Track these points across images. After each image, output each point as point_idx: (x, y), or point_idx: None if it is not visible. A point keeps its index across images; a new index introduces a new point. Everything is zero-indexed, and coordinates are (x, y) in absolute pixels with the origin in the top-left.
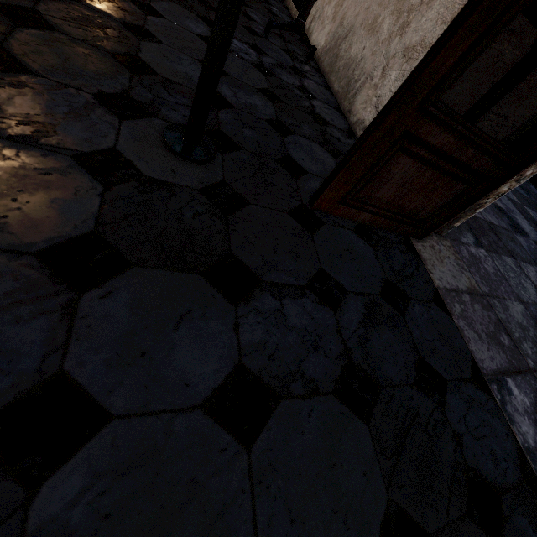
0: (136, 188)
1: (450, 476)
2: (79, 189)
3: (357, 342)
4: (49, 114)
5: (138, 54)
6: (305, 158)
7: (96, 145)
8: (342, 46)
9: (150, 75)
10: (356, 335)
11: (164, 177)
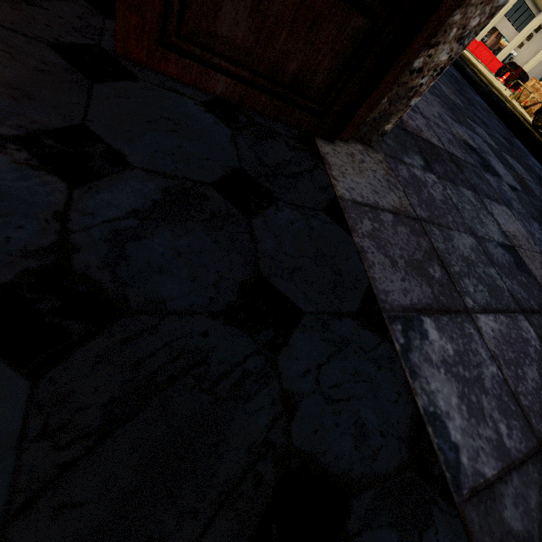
0: None
1: (237, 471)
2: None
3: (106, 238)
4: None
5: None
6: None
7: None
8: None
9: None
10: (109, 226)
11: None
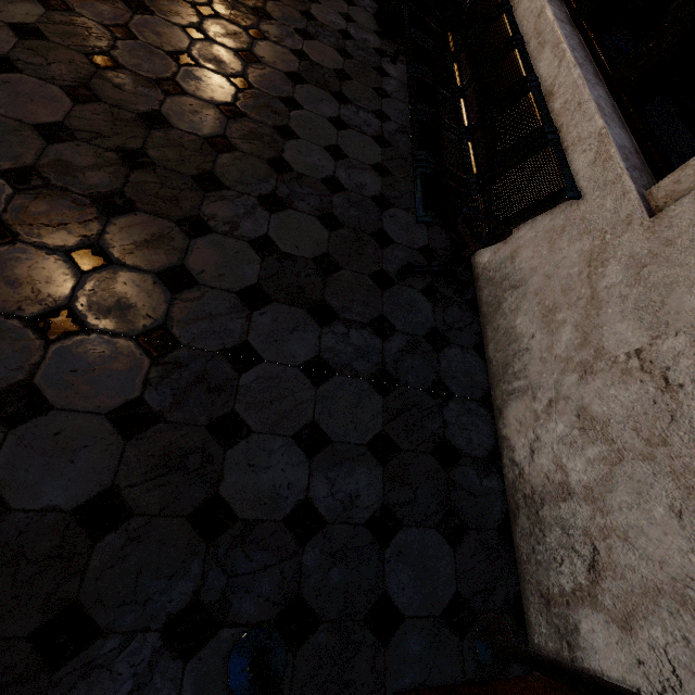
0: None
1: None
2: None
3: None
4: None
5: (220, 489)
6: (408, 581)
7: None
8: (508, 297)
9: (229, 528)
10: None
11: None
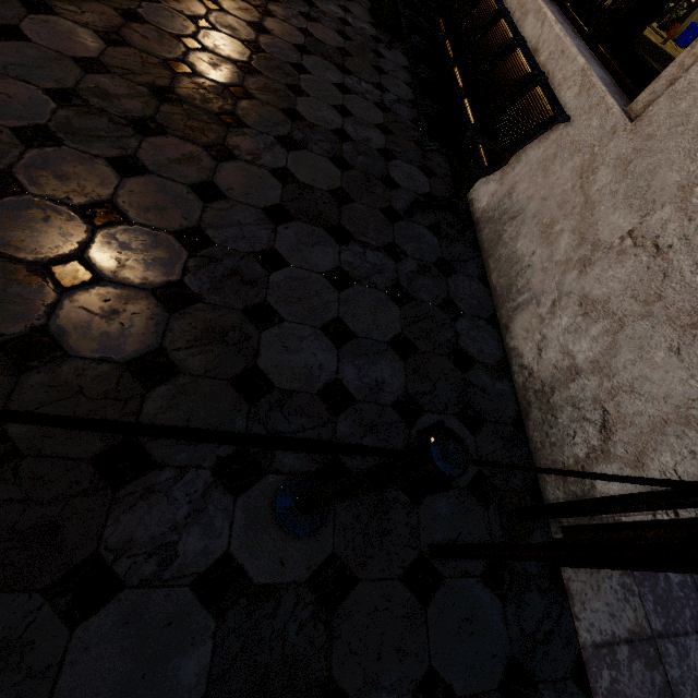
0: (245, 608)
1: None
2: (195, 634)
3: None
4: (172, 526)
5: (257, 362)
6: None
7: (212, 555)
8: (507, 228)
9: (268, 394)
10: None
11: (273, 576)
